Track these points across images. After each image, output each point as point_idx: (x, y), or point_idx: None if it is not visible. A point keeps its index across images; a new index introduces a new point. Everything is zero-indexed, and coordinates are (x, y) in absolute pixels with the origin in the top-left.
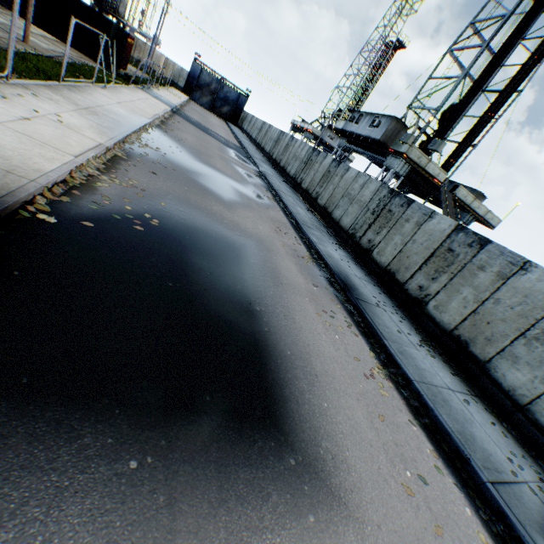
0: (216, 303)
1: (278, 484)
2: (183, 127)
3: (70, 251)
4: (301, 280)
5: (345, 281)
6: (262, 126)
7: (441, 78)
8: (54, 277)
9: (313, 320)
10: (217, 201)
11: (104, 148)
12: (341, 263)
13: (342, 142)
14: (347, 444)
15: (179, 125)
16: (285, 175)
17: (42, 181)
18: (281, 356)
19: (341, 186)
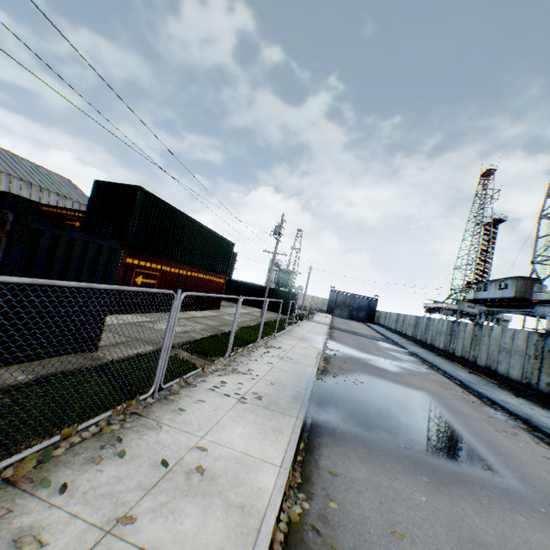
0: (413, 414)
1: (478, 472)
2: (341, 335)
3: (339, 391)
4: (474, 413)
5: (525, 416)
6: (397, 317)
7: (547, 234)
8: (341, 398)
9: (491, 432)
10: (387, 372)
11: (321, 354)
12: (519, 406)
13: (480, 308)
14: (533, 480)
15: (338, 334)
16: (434, 350)
17: (315, 368)
18: (467, 440)
19: (491, 344)
